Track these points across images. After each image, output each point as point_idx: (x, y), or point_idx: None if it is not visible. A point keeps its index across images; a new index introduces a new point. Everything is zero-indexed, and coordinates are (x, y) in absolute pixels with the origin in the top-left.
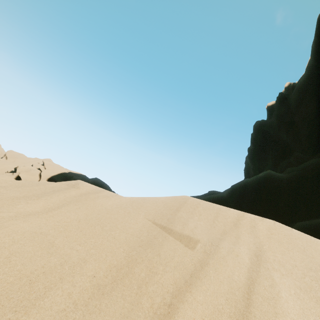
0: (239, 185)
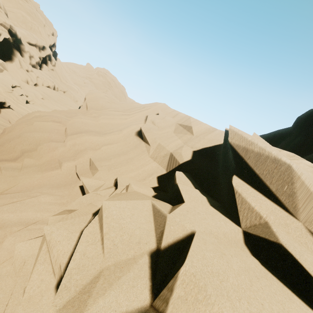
0: (304, 116)
